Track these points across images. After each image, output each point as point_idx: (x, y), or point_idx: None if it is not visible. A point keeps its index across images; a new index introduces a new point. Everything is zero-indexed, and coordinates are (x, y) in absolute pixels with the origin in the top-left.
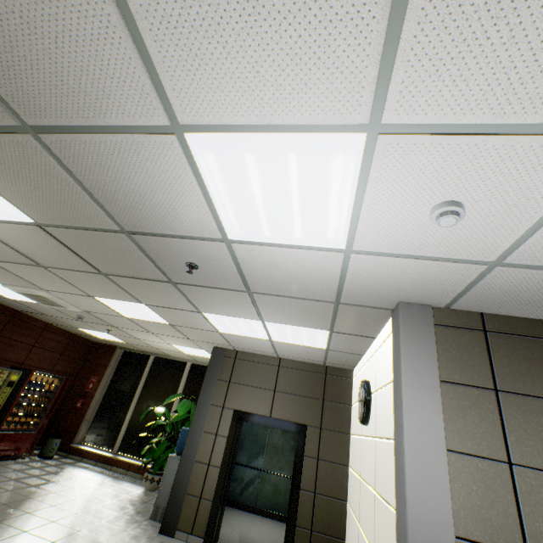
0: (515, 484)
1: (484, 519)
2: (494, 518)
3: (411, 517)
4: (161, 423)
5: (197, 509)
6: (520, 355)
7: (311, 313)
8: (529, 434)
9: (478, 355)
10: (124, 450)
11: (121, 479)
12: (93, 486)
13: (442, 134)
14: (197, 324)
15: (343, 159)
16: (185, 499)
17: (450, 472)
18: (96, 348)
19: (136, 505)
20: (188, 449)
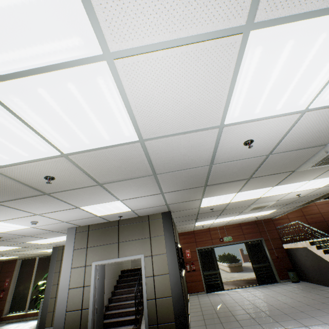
0: (85, 271)
1: (77, 282)
2: (79, 281)
3: (60, 288)
4: (44, 288)
5: (53, 316)
6: (95, 235)
7: (56, 234)
8: (92, 257)
9: (85, 238)
10: (31, 308)
11: (30, 321)
12: (12, 328)
13: (11, 219)
14: (32, 244)
15: (0, 223)
16: (47, 314)
17: (72, 273)
18: (6, 264)
19: (32, 327)
20: (46, 294)
